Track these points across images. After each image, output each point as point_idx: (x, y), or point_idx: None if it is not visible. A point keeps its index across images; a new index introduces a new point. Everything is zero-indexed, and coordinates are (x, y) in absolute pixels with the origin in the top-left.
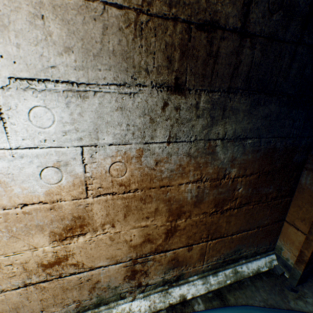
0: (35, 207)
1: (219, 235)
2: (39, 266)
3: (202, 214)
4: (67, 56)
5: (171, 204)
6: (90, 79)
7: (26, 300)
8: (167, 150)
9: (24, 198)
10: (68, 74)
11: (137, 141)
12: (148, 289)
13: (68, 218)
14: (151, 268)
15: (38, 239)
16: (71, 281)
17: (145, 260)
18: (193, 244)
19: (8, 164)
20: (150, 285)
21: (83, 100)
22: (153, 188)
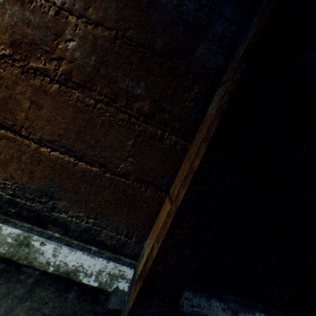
0: None
1: (12, 124)
2: None
3: None
4: None
5: None
6: None
7: None
8: None
9: None
10: None
11: None
12: None
13: None
14: None
15: None
16: None
17: None
18: None
19: None
20: None
21: None
22: None
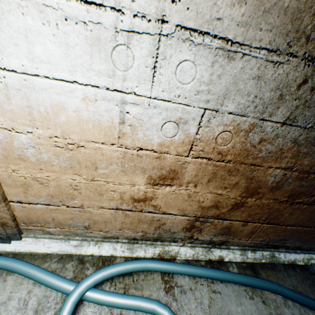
0: (146, 153)
1: (276, 222)
2: (131, 198)
3: (272, 199)
4: (237, 8)
5: (251, 182)
6: (245, 39)
7: (113, 218)
8: (276, 131)
9: (142, 143)
10: (228, 29)
11: (254, 115)
12: (196, 242)
13: (165, 169)
14: (206, 228)
15: (138, 178)
16: (146, 217)
17: (205, 221)
18: (249, 222)
19: (142, 110)
20: (198, 240)
21: (228, 61)
22: (244, 163)
